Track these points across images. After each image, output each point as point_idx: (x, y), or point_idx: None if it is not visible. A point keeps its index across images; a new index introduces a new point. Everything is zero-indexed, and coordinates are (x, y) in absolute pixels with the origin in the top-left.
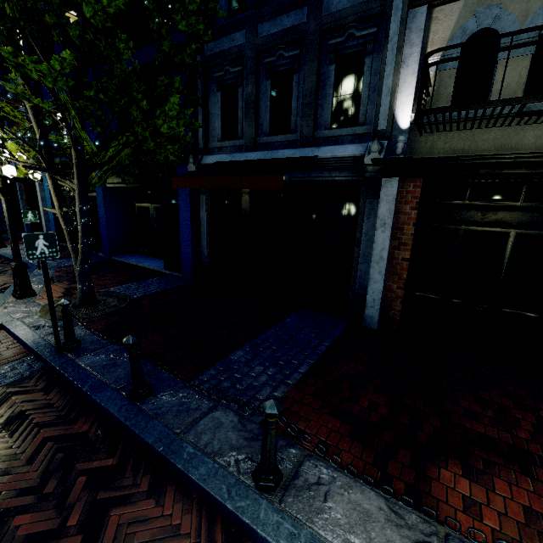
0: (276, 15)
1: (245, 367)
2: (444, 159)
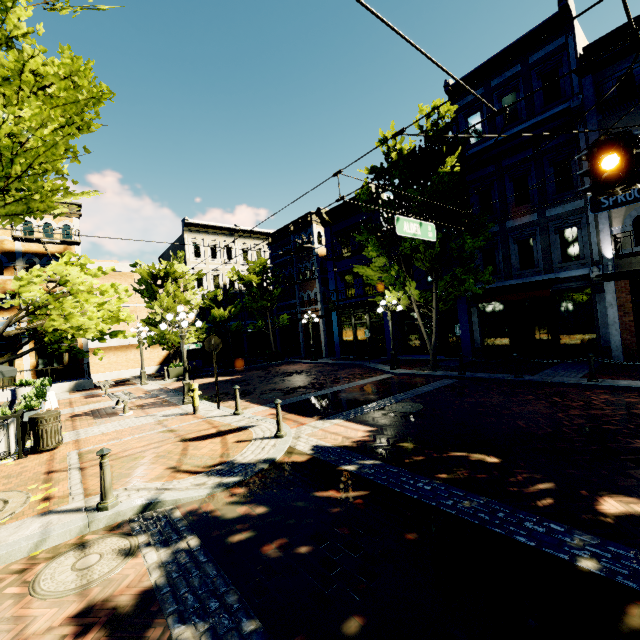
0: (517, 218)
1: (555, 372)
2: (637, 270)
